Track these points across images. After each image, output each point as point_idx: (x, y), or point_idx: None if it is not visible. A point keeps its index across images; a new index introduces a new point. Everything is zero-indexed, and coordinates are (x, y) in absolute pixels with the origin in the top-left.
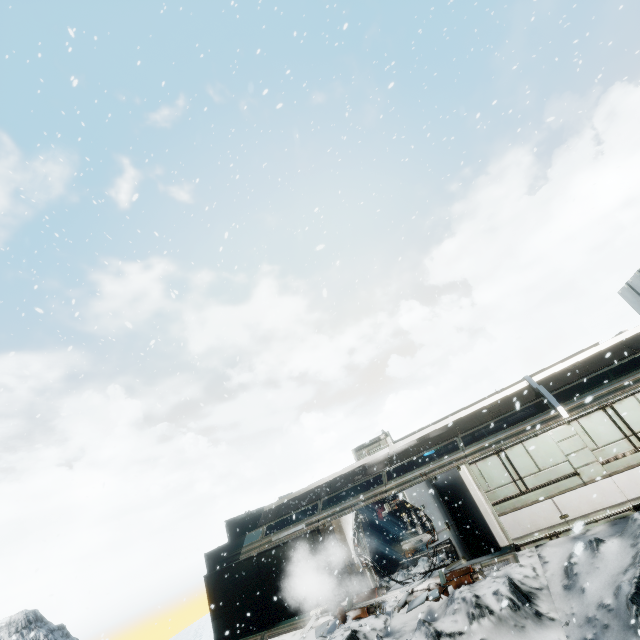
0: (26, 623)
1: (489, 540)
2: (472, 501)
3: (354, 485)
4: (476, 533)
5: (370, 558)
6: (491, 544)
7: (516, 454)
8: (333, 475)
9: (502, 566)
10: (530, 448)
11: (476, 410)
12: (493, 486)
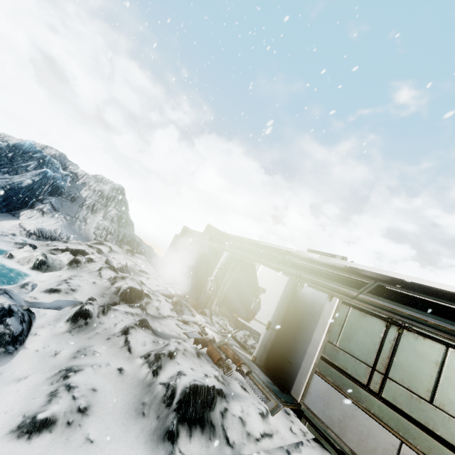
0: (117, 189)
1: (287, 376)
2: (309, 334)
3: (260, 249)
4: (284, 358)
5: (214, 289)
6: (285, 381)
7: (416, 349)
8: (269, 244)
9: (258, 396)
10: (453, 365)
11: (454, 292)
12: (342, 345)
